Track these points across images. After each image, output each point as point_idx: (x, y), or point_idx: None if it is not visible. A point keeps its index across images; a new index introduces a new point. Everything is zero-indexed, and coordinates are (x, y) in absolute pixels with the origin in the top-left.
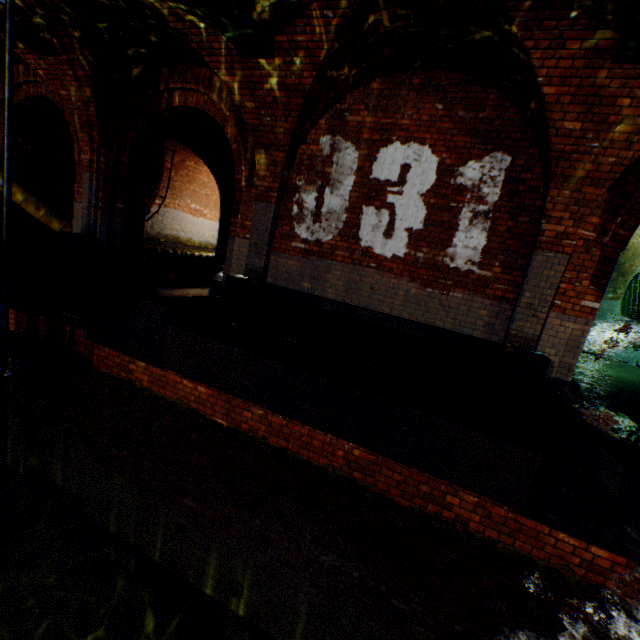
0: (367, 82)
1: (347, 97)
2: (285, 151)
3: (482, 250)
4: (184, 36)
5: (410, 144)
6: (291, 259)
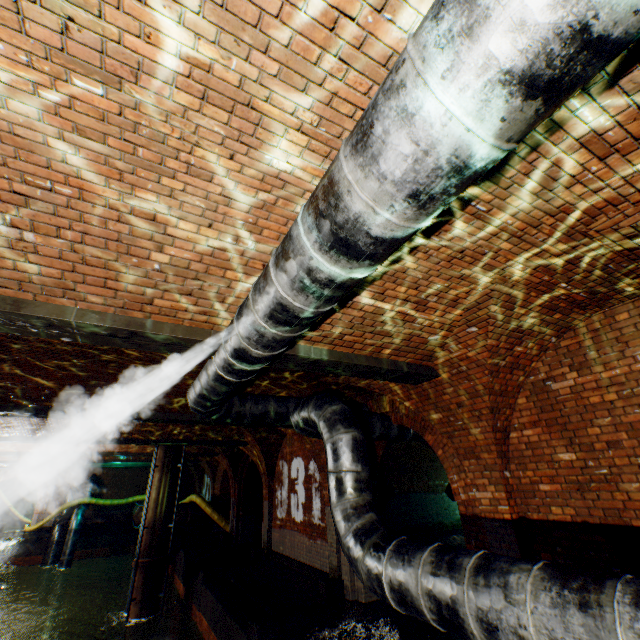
0: (286, 433)
1: (283, 441)
2: (267, 473)
3: (320, 509)
4: None
5: (297, 457)
6: (277, 531)
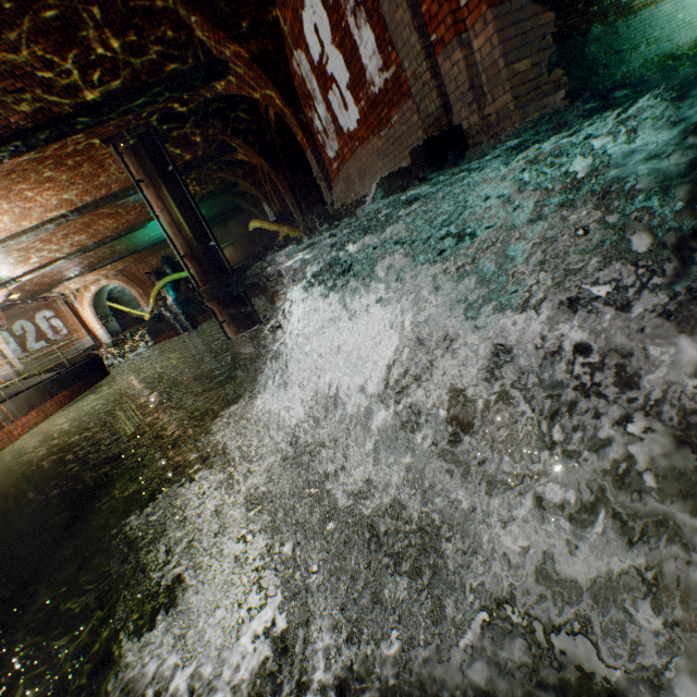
0: None
1: (278, 14)
2: (285, 104)
3: (377, 48)
4: (219, 95)
5: (305, 4)
6: (340, 181)
